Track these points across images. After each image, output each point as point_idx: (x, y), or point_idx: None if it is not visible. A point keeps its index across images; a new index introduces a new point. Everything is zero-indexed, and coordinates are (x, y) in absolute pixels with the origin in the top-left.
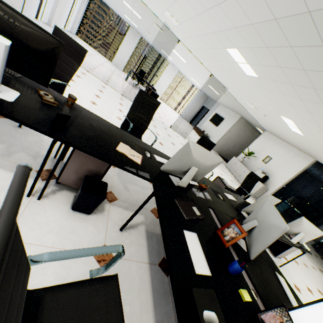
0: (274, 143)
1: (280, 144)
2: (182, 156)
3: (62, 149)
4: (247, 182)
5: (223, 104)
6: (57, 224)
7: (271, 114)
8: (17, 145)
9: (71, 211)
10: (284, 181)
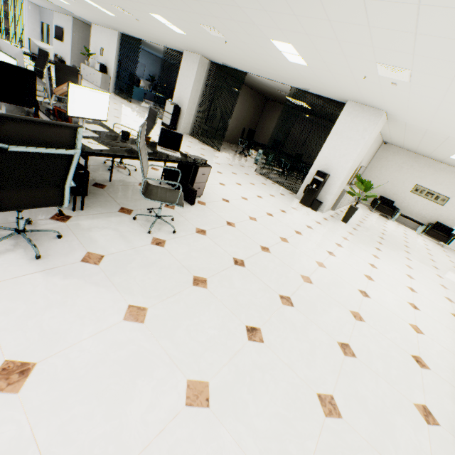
0: (100, 33)
1: (102, 31)
2: None
3: None
4: None
5: (50, 8)
6: None
7: None
8: None
9: None
10: (114, 63)
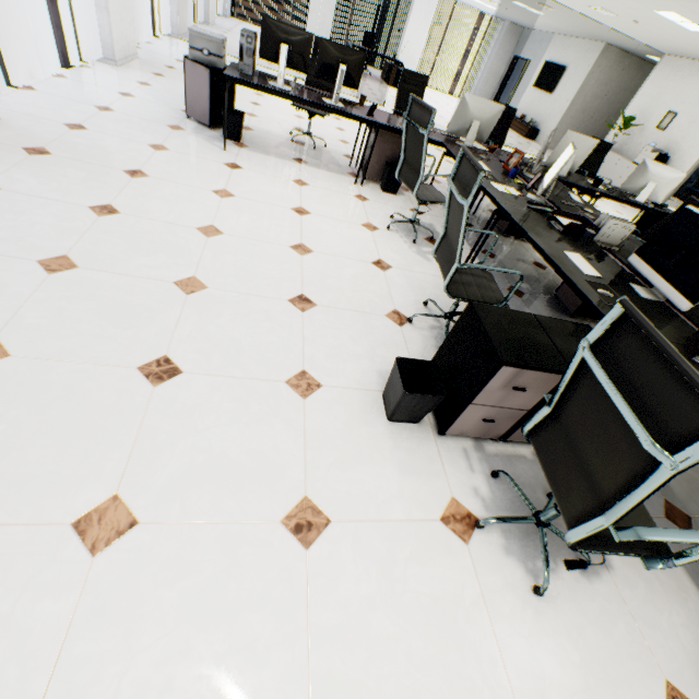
0: (683, 77)
1: (696, 73)
2: (462, 112)
3: (376, 133)
4: (588, 160)
5: (560, 31)
6: (380, 197)
7: (641, 15)
8: (324, 161)
9: (383, 193)
10: None
